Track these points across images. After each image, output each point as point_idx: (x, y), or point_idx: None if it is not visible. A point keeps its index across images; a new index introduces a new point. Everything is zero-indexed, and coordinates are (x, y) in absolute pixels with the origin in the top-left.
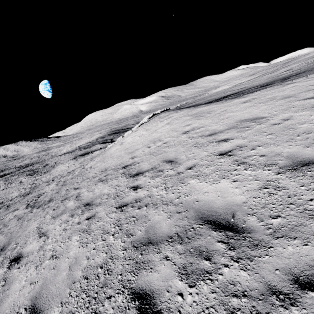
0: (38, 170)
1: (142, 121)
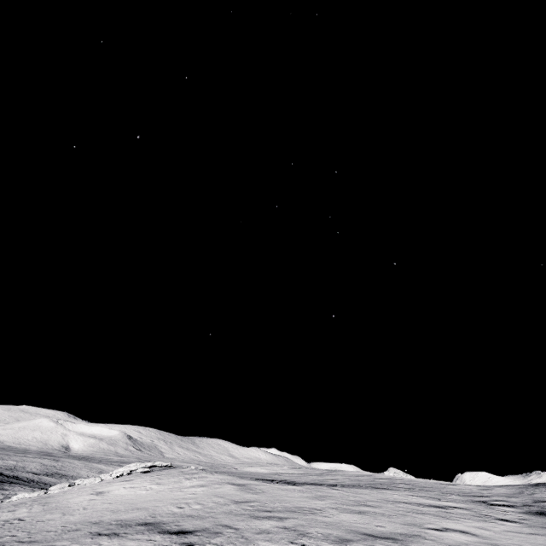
0: None
1: (125, 468)
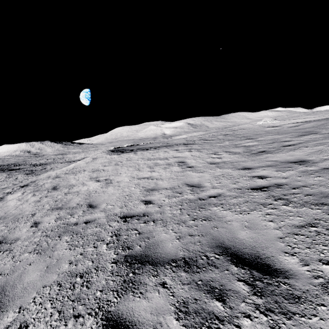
0: (35, 172)
1: None
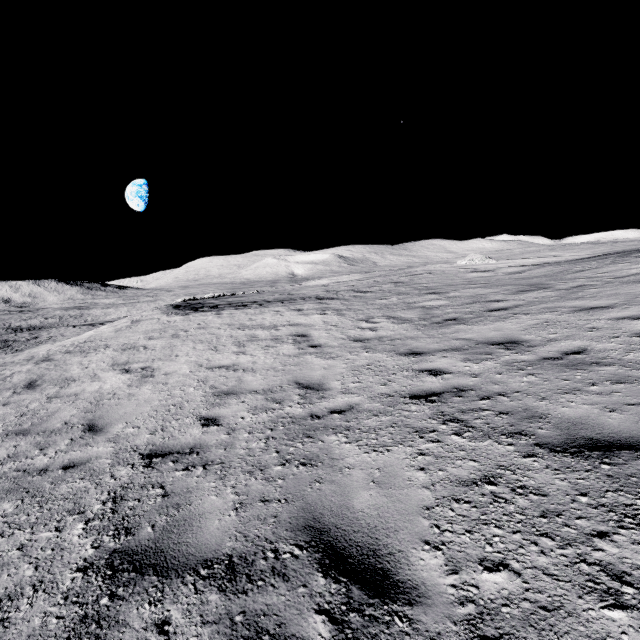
0: (12, 345)
1: None
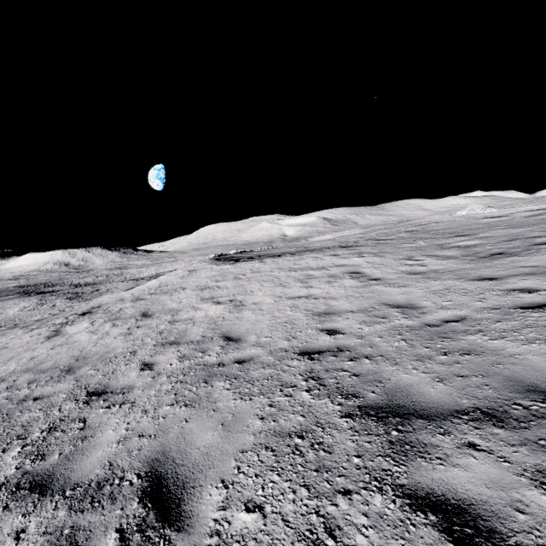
0: (82, 295)
1: None
